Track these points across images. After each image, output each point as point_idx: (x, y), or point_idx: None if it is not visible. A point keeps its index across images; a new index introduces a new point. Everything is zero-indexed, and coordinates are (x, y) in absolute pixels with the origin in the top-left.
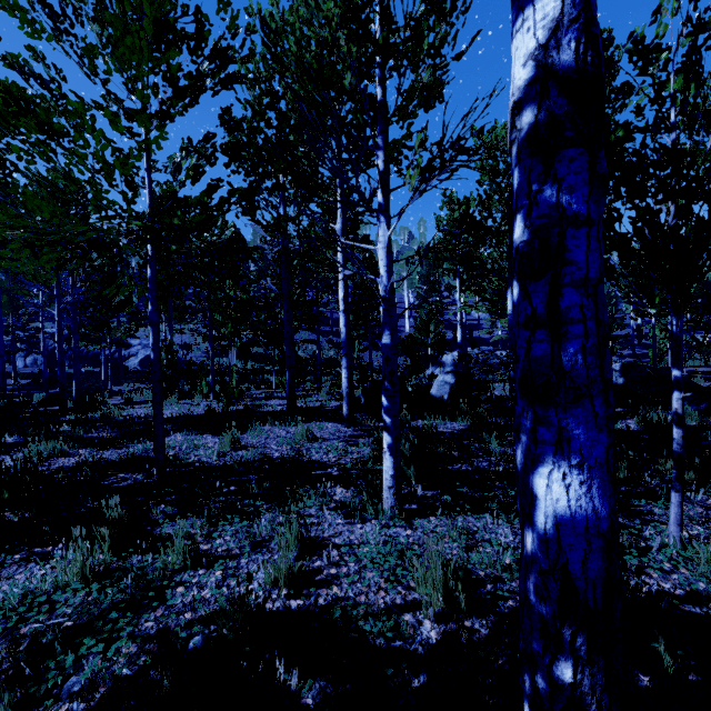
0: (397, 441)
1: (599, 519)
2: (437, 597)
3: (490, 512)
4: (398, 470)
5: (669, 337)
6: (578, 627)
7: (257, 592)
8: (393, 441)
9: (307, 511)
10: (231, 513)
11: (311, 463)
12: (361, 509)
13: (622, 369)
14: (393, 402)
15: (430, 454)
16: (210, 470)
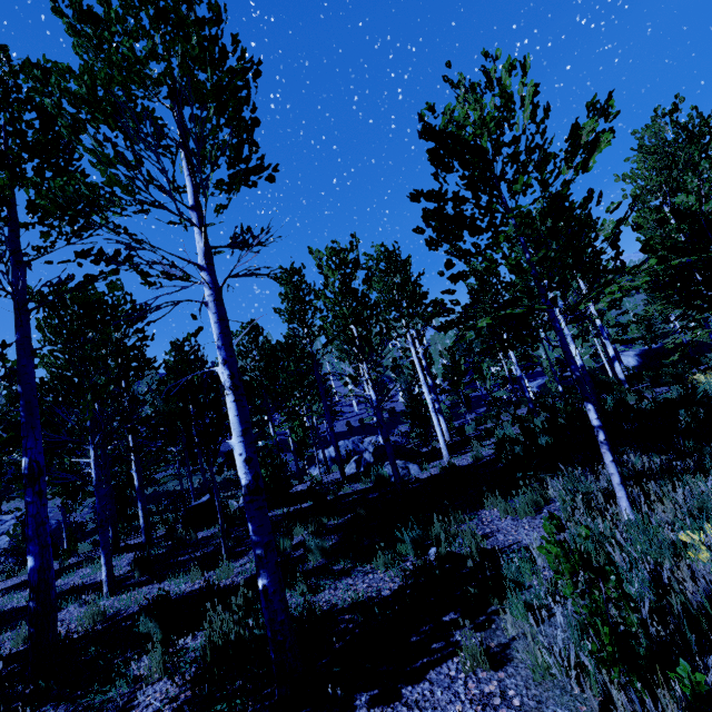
0: (108, 555)
1: (37, 566)
2: (89, 621)
3: (165, 579)
4: (109, 571)
5: (464, 403)
6: (31, 592)
7: (6, 651)
8: (105, 556)
9: (63, 611)
10: (15, 626)
11: (90, 584)
12: (95, 599)
13: (373, 451)
14: (104, 535)
15: (149, 556)
16: (16, 609)
